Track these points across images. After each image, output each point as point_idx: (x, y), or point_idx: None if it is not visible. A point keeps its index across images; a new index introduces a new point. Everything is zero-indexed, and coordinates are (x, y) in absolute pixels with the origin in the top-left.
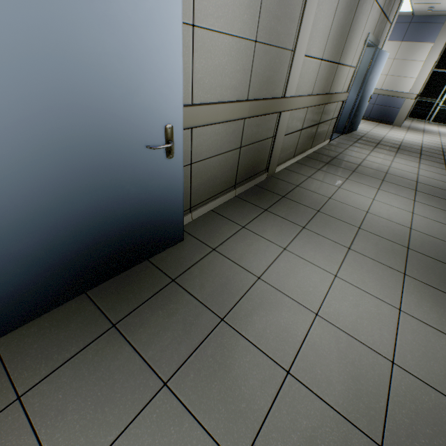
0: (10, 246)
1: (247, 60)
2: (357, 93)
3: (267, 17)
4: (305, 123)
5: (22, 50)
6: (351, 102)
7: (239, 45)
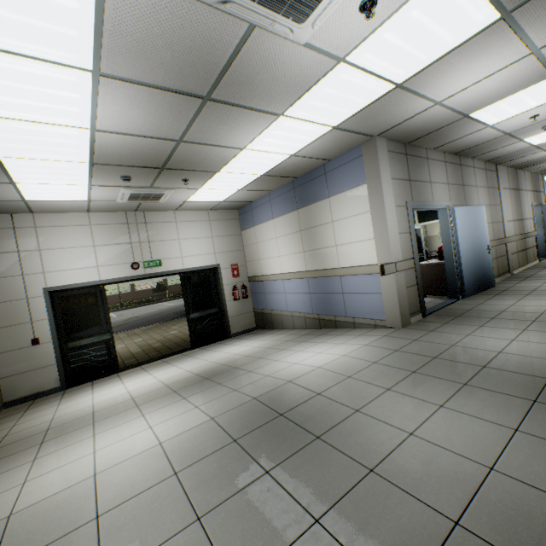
0: (470, 270)
1: (491, 228)
2: (542, 230)
3: (492, 216)
4: (517, 249)
5: (472, 234)
6: (541, 236)
7: (488, 225)
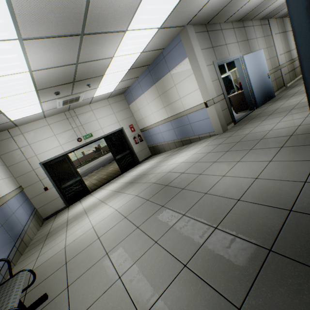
0: (258, 91)
1: (269, 62)
2: None
3: (269, 54)
4: (288, 70)
5: (257, 69)
6: None
7: (267, 61)
